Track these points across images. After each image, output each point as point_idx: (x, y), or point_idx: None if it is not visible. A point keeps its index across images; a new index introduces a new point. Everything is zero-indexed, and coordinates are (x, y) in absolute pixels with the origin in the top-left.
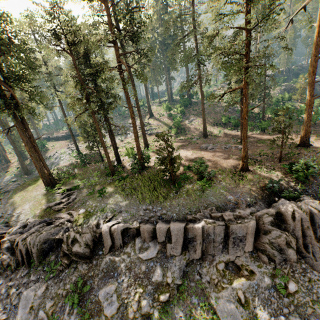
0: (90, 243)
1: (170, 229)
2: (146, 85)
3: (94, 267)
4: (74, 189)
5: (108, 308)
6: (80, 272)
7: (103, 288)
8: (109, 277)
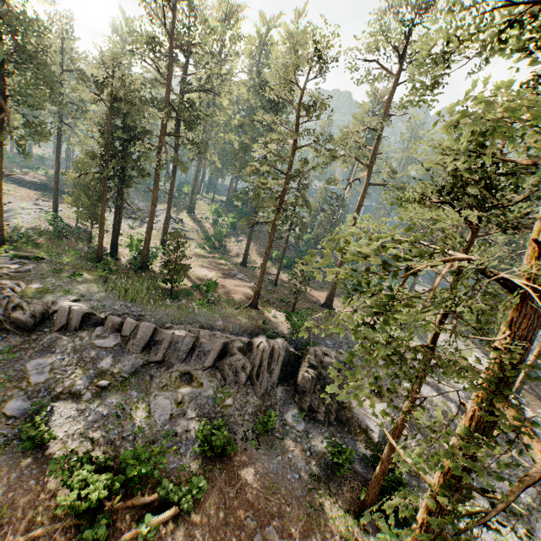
0: (39, 315)
1: (140, 325)
2: (199, 171)
3: (32, 341)
4: (33, 259)
5: (36, 376)
6: (10, 343)
7: (37, 359)
8: (49, 352)
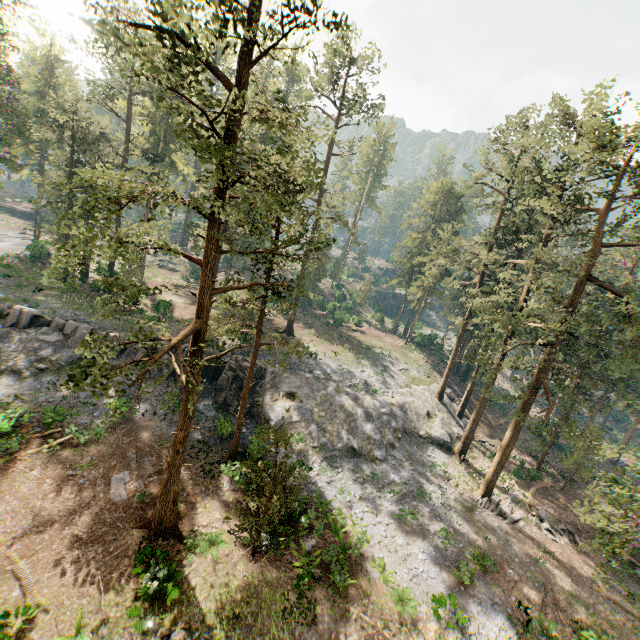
0: None
1: (80, 326)
2: None
3: None
4: (3, 276)
5: None
6: None
7: None
8: (0, 341)
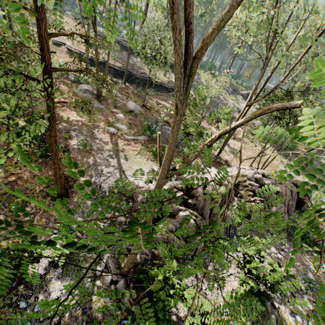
0: None
1: None
2: None
3: None
4: None
5: None
6: None
7: None
8: None
